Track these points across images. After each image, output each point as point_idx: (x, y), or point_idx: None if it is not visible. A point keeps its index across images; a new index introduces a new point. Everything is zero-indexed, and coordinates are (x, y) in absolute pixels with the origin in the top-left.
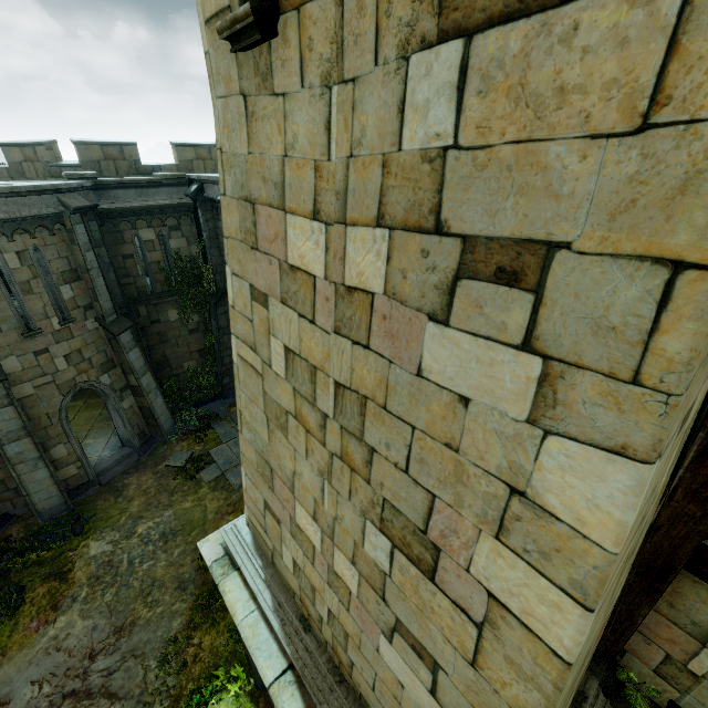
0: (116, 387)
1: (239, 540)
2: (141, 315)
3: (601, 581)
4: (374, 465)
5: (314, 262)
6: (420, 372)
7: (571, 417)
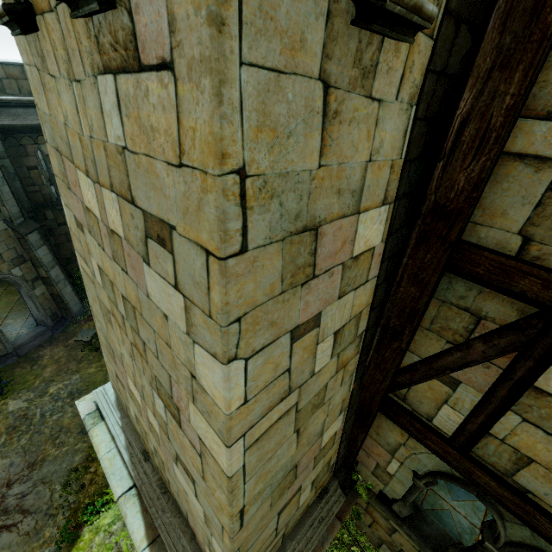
0: (28, 278)
1: (106, 399)
2: (48, 218)
3: (226, 430)
4: (147, 353)
5: (95, 208)
6: (148, 295)
7: (198, 334)
